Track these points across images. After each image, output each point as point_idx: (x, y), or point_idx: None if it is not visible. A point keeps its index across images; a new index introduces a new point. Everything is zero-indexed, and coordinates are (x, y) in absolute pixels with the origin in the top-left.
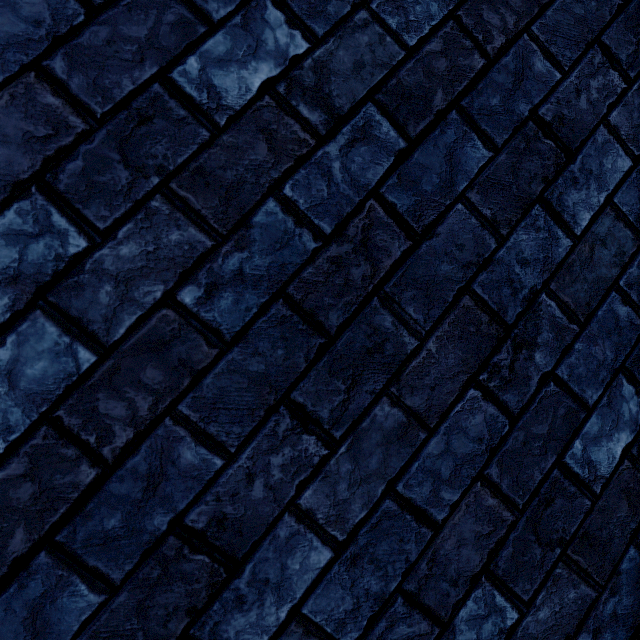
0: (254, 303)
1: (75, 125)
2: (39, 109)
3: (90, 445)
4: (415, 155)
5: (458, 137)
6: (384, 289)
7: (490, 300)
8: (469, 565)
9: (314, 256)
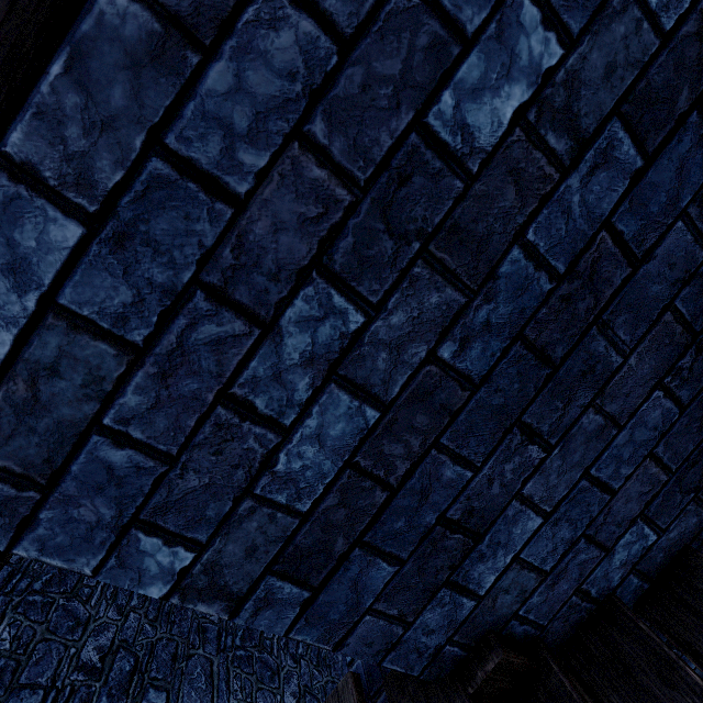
0: (497, 348)
1: (342, 198)
2: (307, 186)
3: (380, 477)
4: (649, 174)
5: (693, 144)
6: (602, 318)
7: (686, 313)
8: (631, 513)
9: (548, 297)
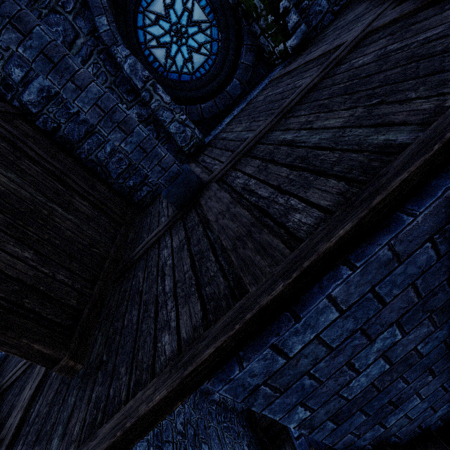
0: (435, 345)
1: (414, 301)
2: (407, 298)
3: (378, 387)
4: None
5: None
6: None
7: None
8: (449, 398)
9: None
